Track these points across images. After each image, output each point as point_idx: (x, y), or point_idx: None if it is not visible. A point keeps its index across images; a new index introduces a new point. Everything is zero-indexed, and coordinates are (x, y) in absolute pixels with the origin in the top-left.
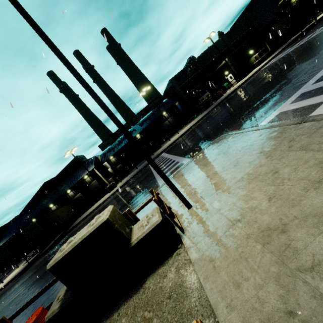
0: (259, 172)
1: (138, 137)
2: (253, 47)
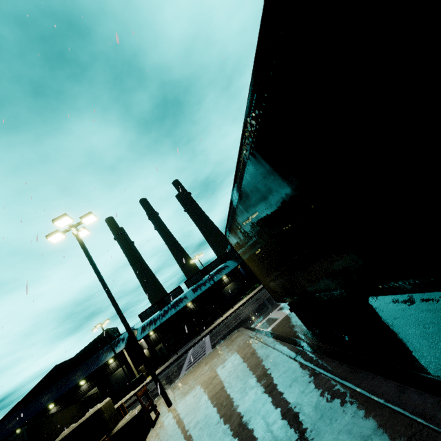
0: (211, 377)
1: (190, 305)
2: None
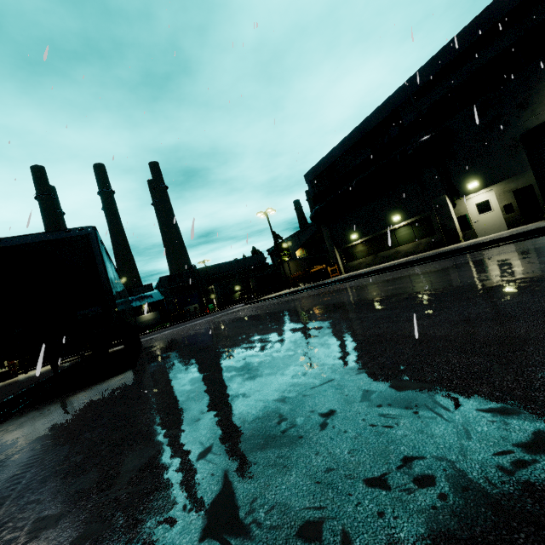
0: None
1: None
2: (241, 285)
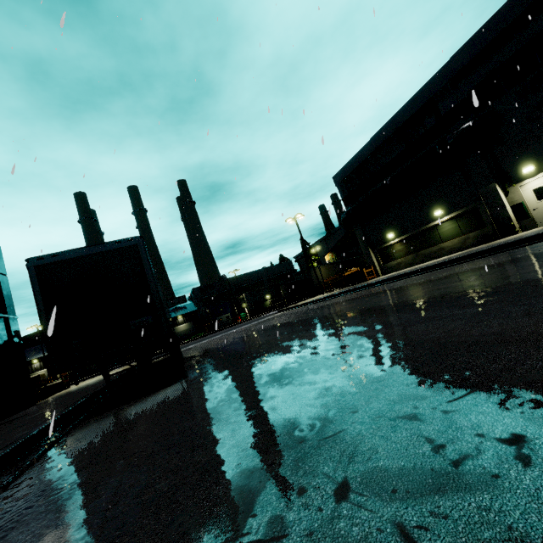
0: None
1: None
2: (271, 292)
